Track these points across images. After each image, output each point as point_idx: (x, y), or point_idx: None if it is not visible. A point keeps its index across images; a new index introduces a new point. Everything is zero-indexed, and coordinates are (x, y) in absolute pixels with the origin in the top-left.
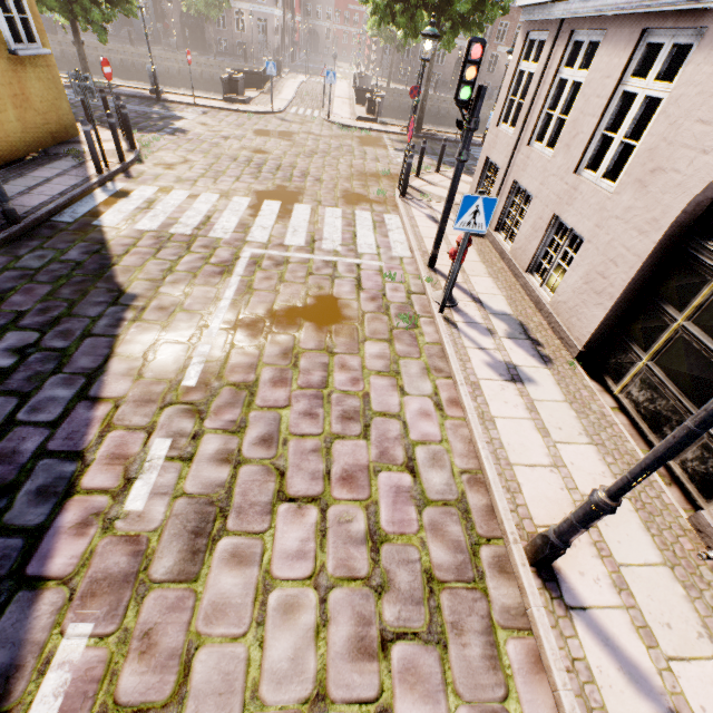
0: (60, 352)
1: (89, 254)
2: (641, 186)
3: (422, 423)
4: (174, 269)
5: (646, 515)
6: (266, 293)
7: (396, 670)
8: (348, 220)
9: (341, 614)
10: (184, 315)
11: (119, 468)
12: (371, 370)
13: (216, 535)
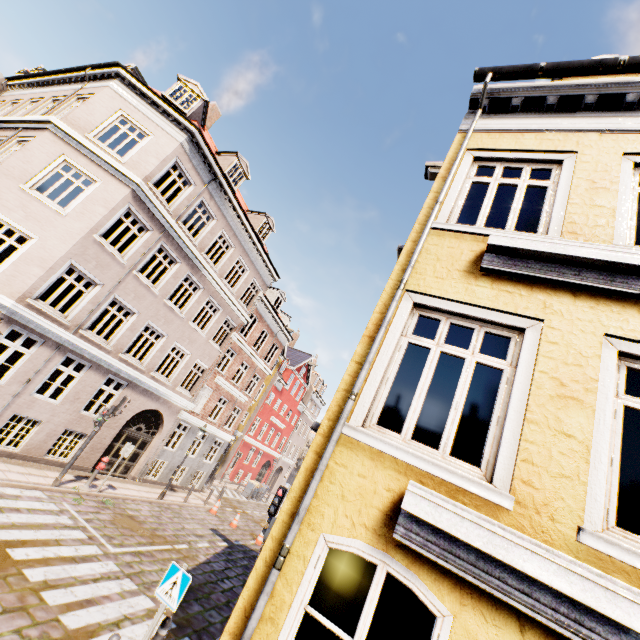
0: (213, 573)
1: (190, 602)
2: (113, 417)
3: (147, 508)
4: (160, 569)
5: (135, 484)
6: (138, 538)
7: (187, 517)
8: (6, 510)
9: (188, 521)
10: (174, 555)
11: (209, 549)
12: (141, 514)
13: (198, 534)
